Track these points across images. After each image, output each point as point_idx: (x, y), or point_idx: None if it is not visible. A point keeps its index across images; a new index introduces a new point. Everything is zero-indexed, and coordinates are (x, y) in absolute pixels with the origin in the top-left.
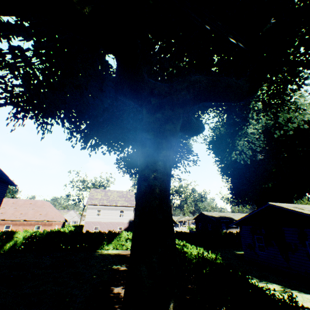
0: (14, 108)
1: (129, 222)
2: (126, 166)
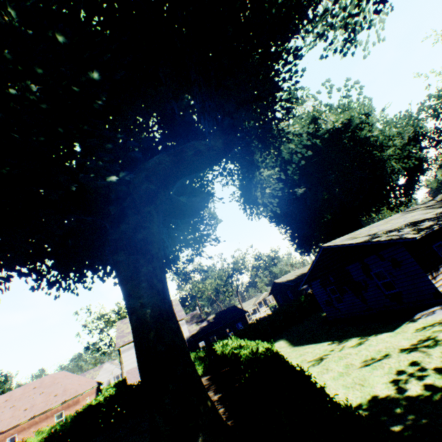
0: None
1: (187, 341)
2: None
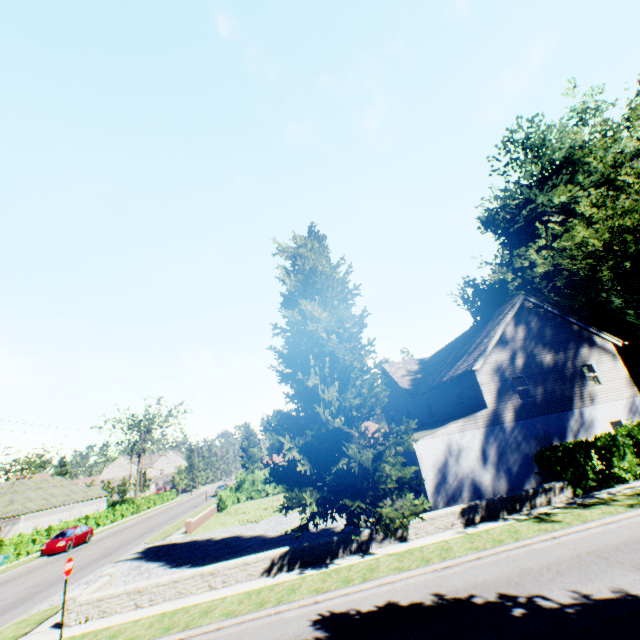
0: None
1: None
2: None
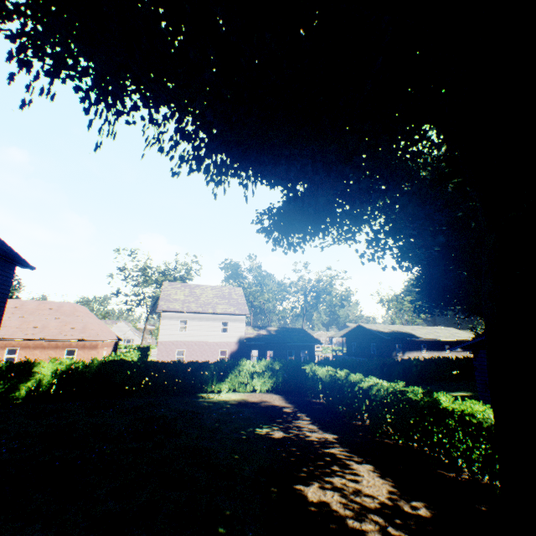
0: (26, 24)
1: (239, 342)
2: (282, 228)
